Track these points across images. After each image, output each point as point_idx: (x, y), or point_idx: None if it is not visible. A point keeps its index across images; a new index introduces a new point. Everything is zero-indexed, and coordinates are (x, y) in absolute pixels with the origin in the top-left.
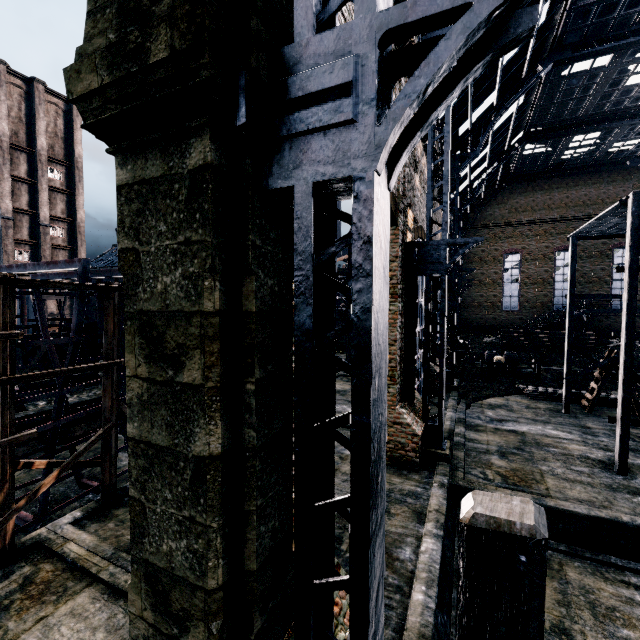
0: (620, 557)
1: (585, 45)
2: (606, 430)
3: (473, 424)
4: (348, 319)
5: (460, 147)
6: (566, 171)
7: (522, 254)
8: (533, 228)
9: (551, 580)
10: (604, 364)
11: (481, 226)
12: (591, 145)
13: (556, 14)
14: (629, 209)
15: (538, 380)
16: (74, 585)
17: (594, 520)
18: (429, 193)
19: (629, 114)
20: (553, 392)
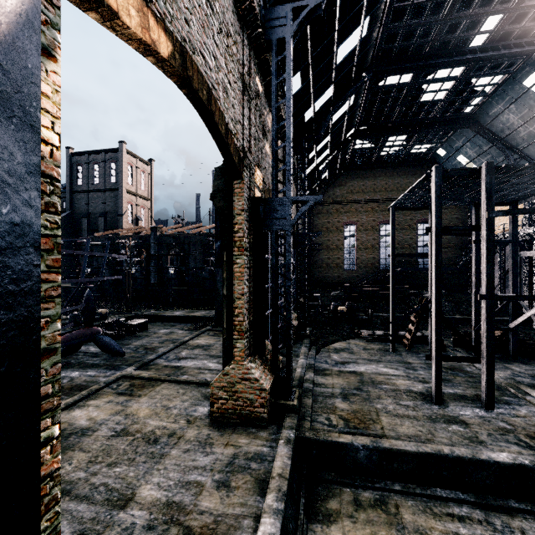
0: (444, 488)
1: (394, 62)
2: (422, 364)
3: (321, 368)
4: (215, 277)
5: (307, 131)
6: (384, 164)
7: (357, 225)
8: (364, 206)
9: (390, 528)
10: (418, 309)
11: (327, 202)
12: (400, 145)
13: (374, 32)
14: (433, 180)
15: (371, 325)
16: None
17: (422, 456)
18: (274, 153)
19: (424, 124)
20: (382, 334)
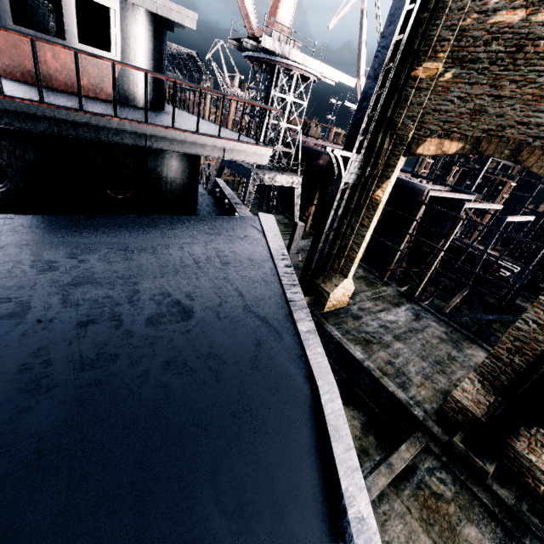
0: None
1: None
2: None
3: None
4: None
5: None
6: None
7: None
8: None
9: None
10: None
11: None
12: None
13: None
14: None
15: None
16: (370, 287)
17: None
18: None
19: None
20: None
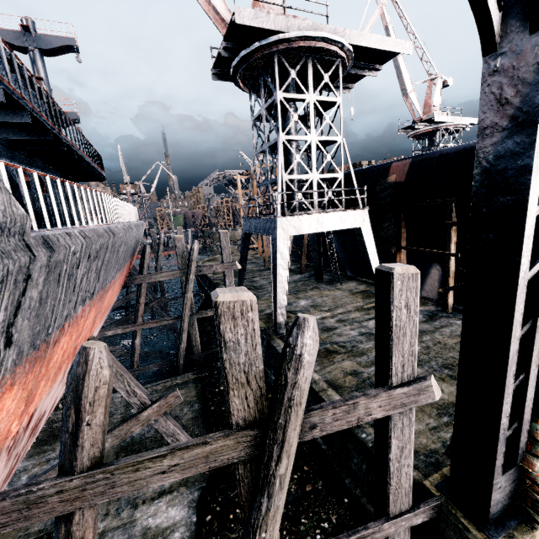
0: None
1: None
2: None
3: None
4: None
5: None
6: None
7: None
8: None
9: None
10: None
11: None
12: None
13: None
14: None
15: None
16: None
17: None
18: None
19: None
20: None
